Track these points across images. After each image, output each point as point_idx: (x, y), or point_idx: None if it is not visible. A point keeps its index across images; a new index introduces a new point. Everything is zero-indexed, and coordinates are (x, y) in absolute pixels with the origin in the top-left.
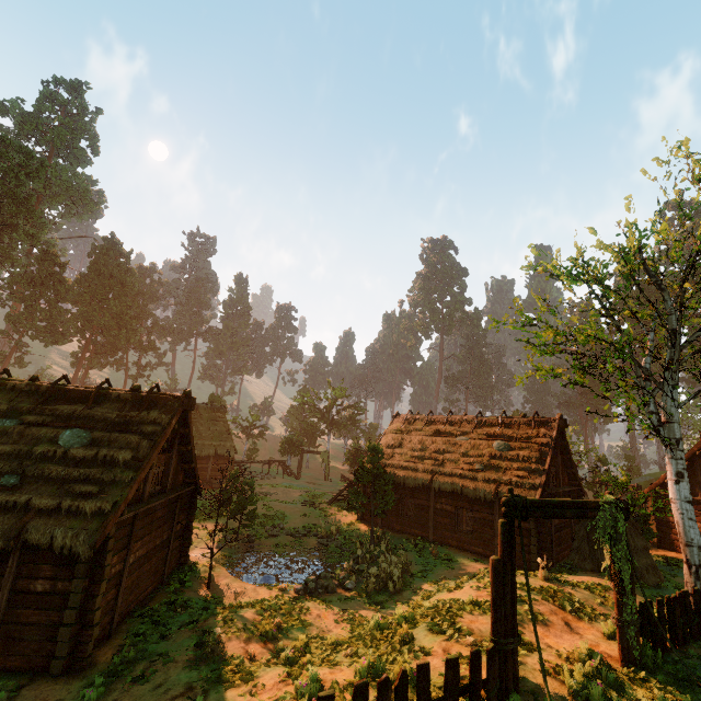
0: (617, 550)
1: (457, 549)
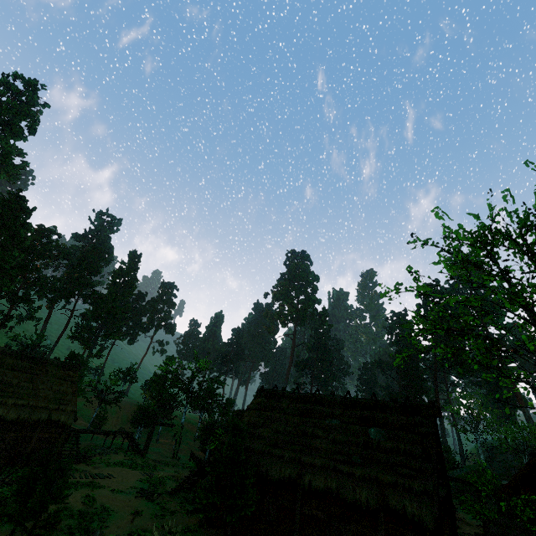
0: None
1: None
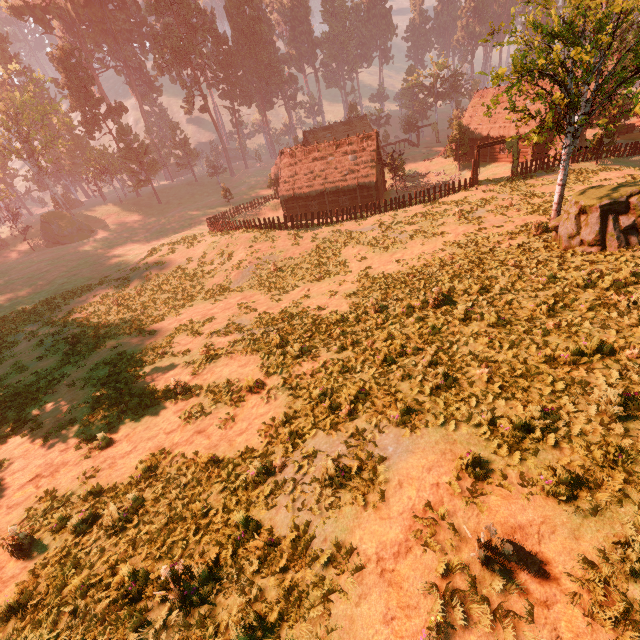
0: (513, 150)
1: (499, 162)
